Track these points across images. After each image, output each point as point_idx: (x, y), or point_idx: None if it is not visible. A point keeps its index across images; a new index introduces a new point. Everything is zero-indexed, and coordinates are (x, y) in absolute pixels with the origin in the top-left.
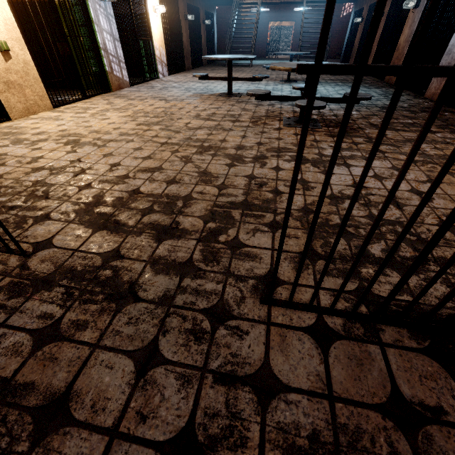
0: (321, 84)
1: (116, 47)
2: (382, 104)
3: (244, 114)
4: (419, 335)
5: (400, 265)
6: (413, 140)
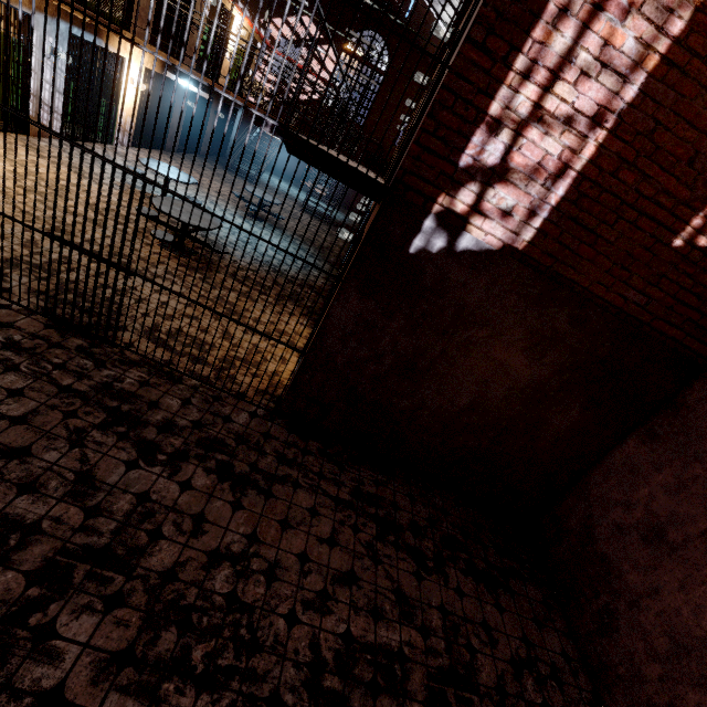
0: (280, 234)
1: (55, 98)
2: (283, 269)
3: (142, 222)
4: (51, 322)
5: (86, 311)
6: (236, 291)
